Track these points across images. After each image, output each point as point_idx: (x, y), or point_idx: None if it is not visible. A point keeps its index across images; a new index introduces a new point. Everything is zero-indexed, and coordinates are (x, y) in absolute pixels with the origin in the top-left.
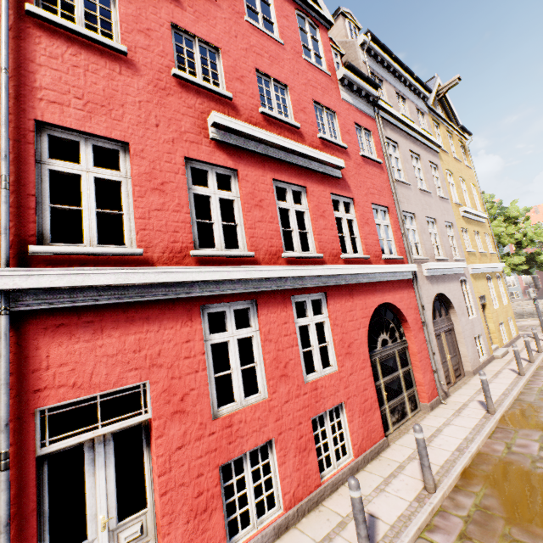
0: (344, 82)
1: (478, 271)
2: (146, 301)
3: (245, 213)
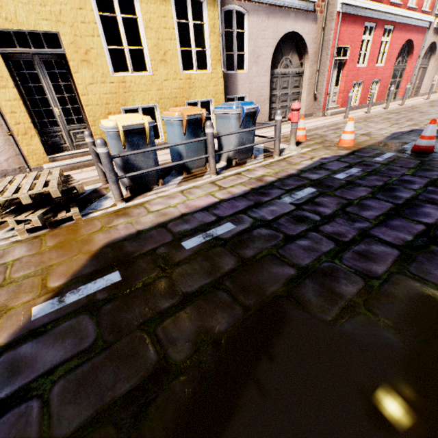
0: None
1: None
2: (357, 16)
3: None
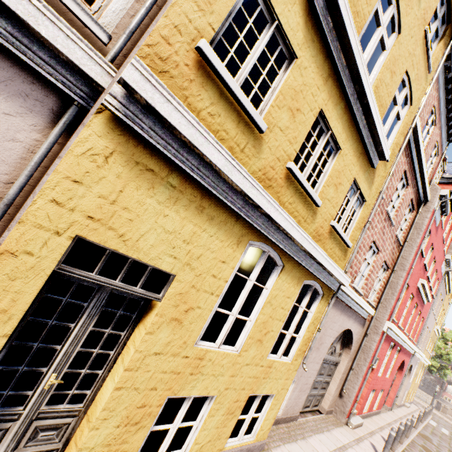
0: (446, 260)
1: (423, 361)
2: (389, 336)
3: (408, 313)
